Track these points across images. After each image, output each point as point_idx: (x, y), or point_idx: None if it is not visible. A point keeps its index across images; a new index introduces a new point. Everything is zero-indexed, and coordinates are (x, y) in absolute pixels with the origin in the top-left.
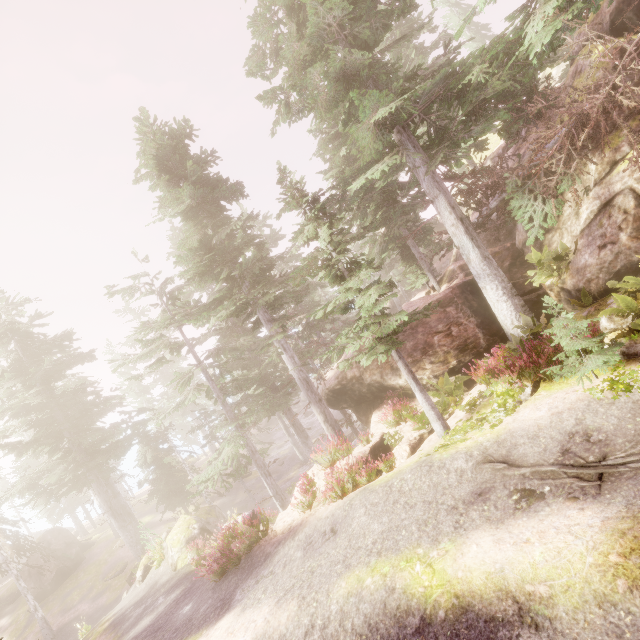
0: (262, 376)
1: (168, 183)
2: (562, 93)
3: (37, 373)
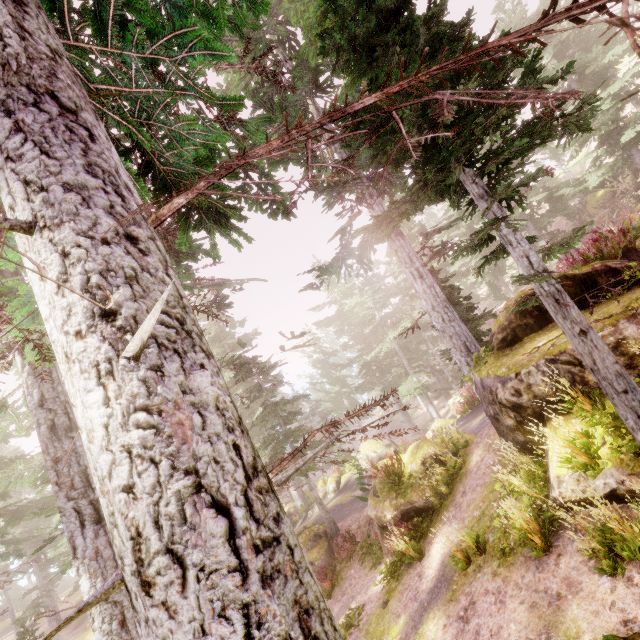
0: (379, 367)
1: None
2: (606, 200)
3: (244, 338)
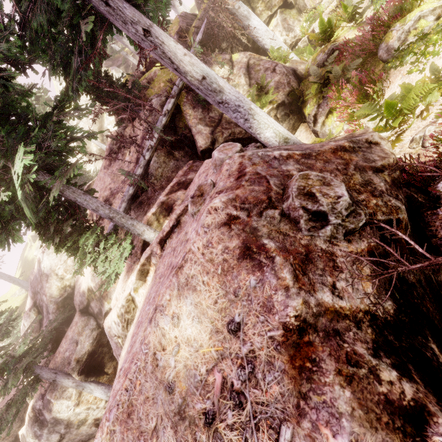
0: None
1: None
2: None
3: None
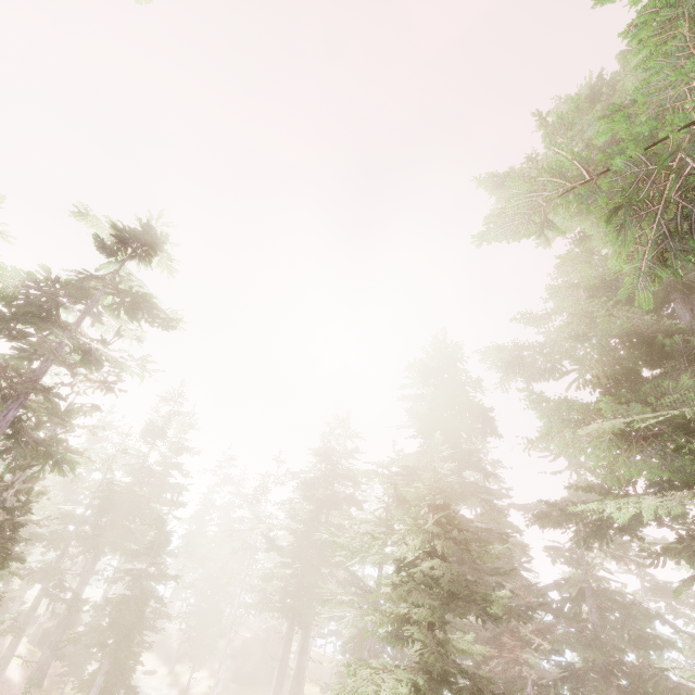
0: None
1: (420, 397)
2: None
3: (315, 495)
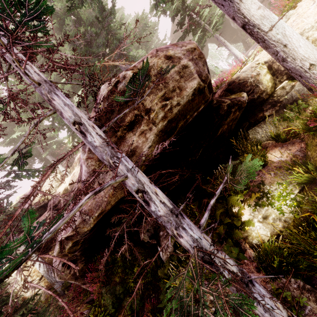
0: None
1: None
2: None
3: None
